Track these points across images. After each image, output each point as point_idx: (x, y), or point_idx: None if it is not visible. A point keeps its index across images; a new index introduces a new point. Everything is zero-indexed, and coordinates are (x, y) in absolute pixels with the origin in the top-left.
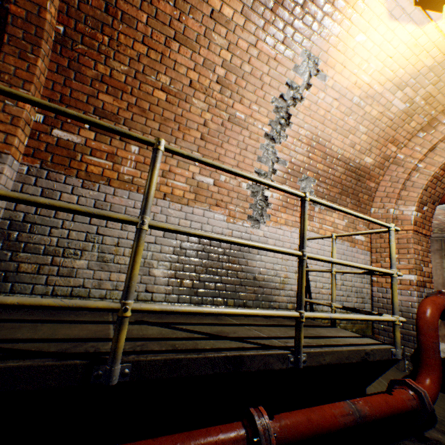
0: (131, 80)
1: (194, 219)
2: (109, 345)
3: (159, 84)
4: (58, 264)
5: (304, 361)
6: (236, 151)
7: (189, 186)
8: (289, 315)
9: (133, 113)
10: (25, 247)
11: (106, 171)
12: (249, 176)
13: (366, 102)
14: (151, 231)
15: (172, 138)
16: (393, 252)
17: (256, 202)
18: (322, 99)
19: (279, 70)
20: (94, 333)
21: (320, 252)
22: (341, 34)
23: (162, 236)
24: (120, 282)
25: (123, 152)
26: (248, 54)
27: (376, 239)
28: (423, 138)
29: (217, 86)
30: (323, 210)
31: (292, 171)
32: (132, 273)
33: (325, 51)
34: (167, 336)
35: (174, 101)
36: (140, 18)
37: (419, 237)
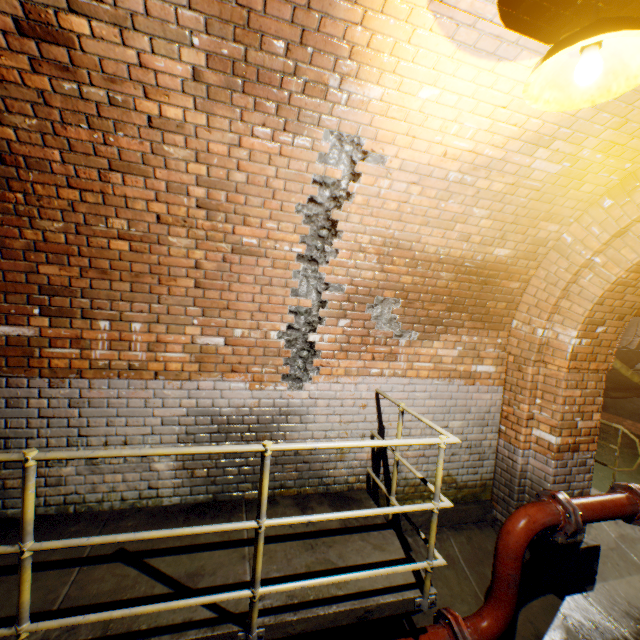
0: (73, 237)
1: (201, 395)
2: (38, 633)
3: (114, 232)
4: (44, 475)
5: (261, 637)
6: (254, 291)
7: (189, 355)
8: (235, 597)
9: (90, 279)
10: (6, 464)
11: (74, 361)
12: (165, 453)
13: (475, 175)
14: (145, 421)
15: (153, 296)
16: (437, 479)
17: (295, 354)
18: (389, 188)
19: (294, 167)
20: (44, 598)
21: (408, 403)
22: (388, 94)
23: (160, 423)
24: (117, 483)
25: (90, 332)
26: (233, 158)
27: (513, 371)
28: (608, 211)
29: (201, 211)
30: (416, 341)
31: (355, 296)
32: (20, 602)
33: (366, 123)
34: (118, 598)
35: (144, 248)
36: (51, 157)
37: (582, 375)
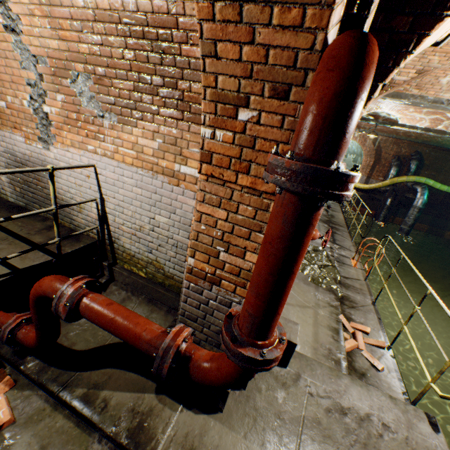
0: None
1: (8, 141)
2: None
3: None
4: None
5: None
6: (4, 64)
7: None
8: None
9: None
10: None
11: None
12: None
13: None
14: None
15: None
16: None
17: (40, 122)
18: None
19: None
20: None
21: (119, 184)
22: None
23: None
24: None
25: None
26: None
27: None
28: None
29: None
30: (117, 124)
31: (58, 70)
32: None
33: None
34: None
35: None
36: None
37: (231, 192)
